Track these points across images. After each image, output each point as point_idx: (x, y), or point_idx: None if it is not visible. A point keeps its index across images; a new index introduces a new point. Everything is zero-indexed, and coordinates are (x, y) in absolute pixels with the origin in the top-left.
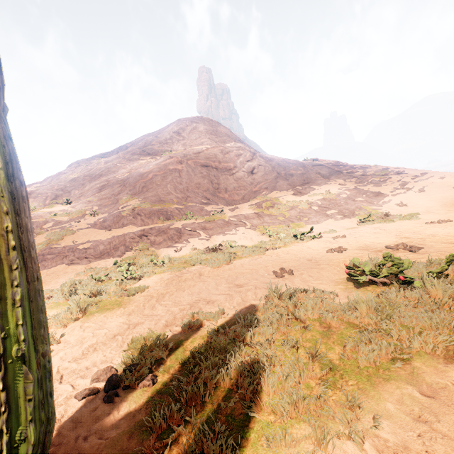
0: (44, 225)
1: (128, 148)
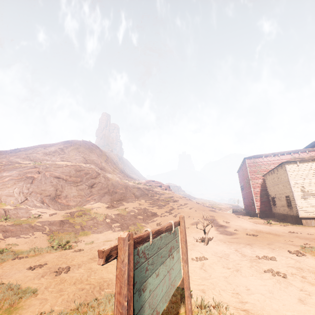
0: None
1: (20, 151)
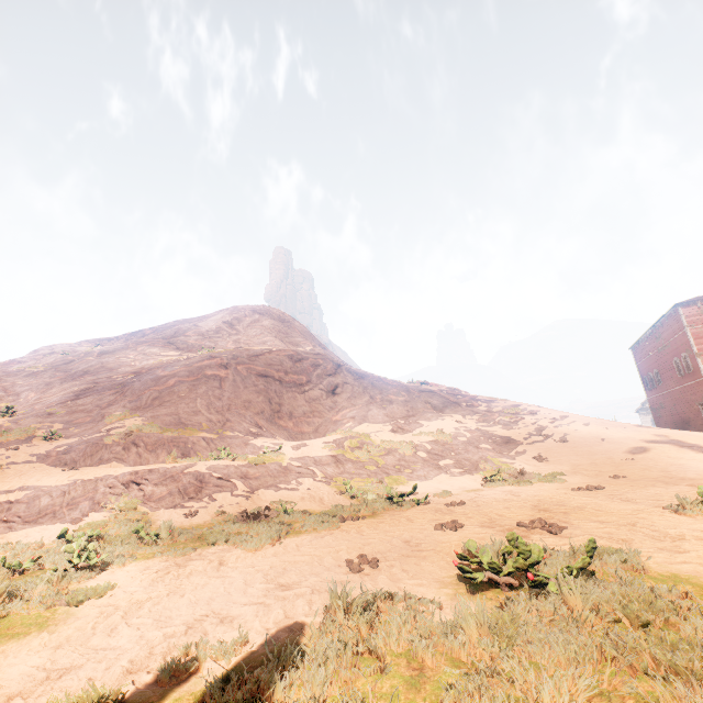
0: None
1: (145, 336)
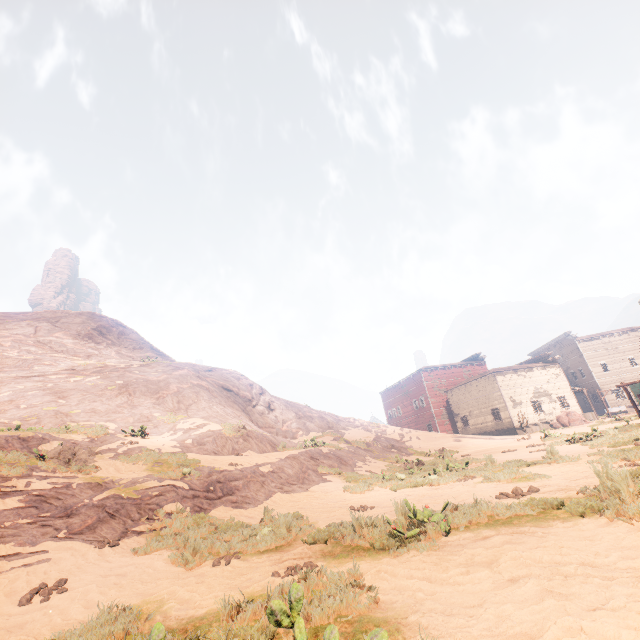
0: (39, 445)
1: None
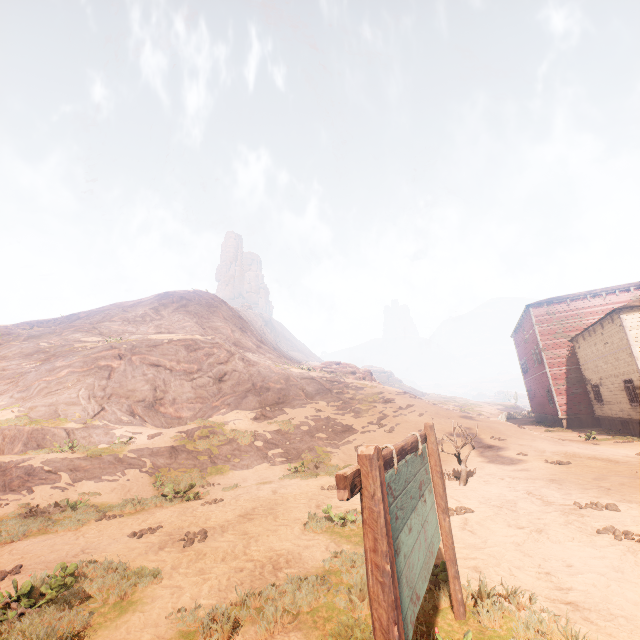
0: None
1: (79, 319)
